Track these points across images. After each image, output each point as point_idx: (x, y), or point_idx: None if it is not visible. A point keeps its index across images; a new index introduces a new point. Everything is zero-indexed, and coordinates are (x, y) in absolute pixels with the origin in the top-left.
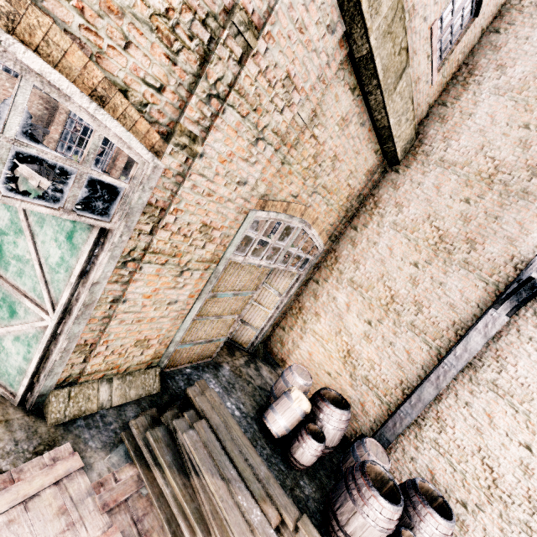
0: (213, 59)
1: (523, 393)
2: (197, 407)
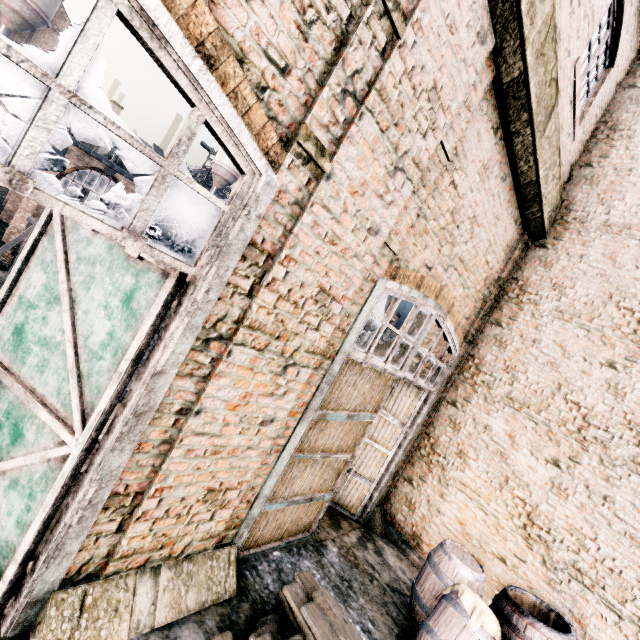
0: (353, 42)
1: None
2: (305, 629)
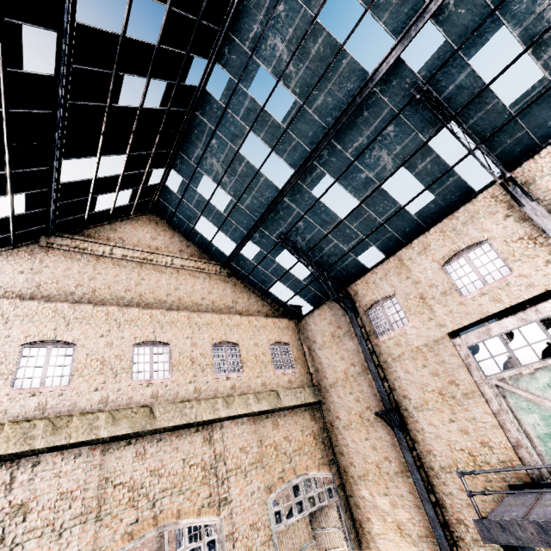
0: (218, 472)
1: (451, 460)
2: None
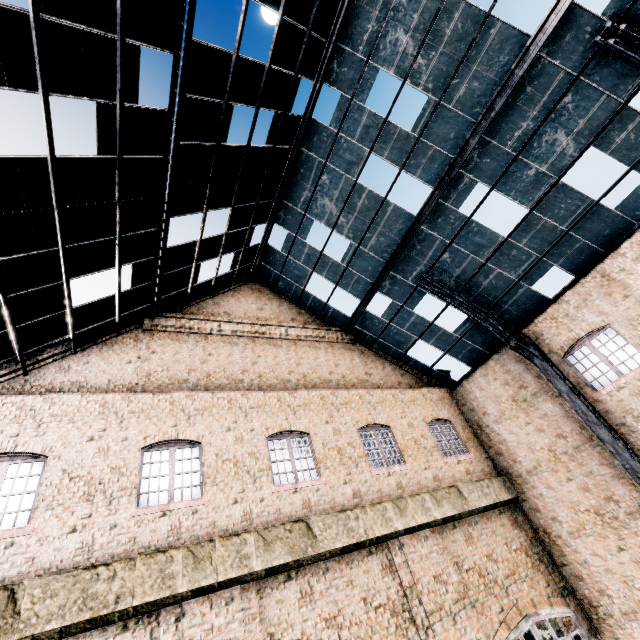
0: (415, 618)
1: None
2: None
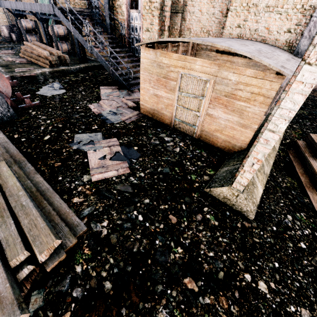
0: None
1: None
2: None
